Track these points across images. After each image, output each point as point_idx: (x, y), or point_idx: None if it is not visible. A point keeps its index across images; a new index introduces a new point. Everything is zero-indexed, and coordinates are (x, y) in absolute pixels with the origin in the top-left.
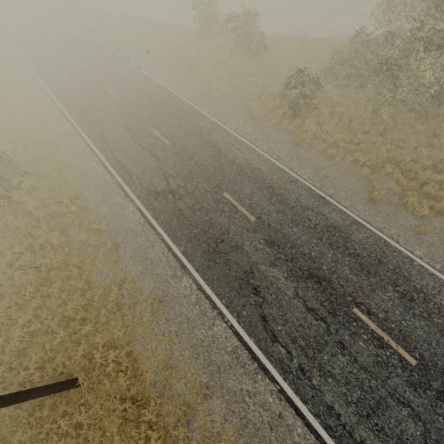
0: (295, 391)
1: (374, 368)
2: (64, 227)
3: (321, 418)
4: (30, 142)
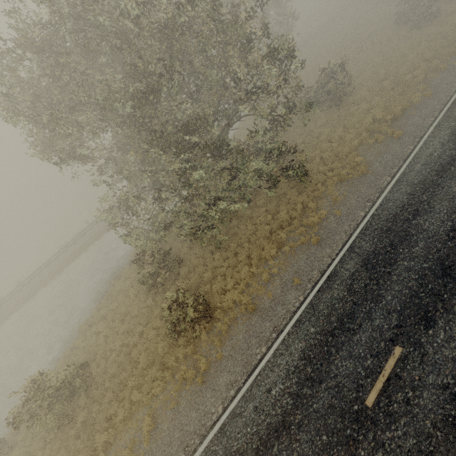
0: None
1: None
2: None
3: None
4: None
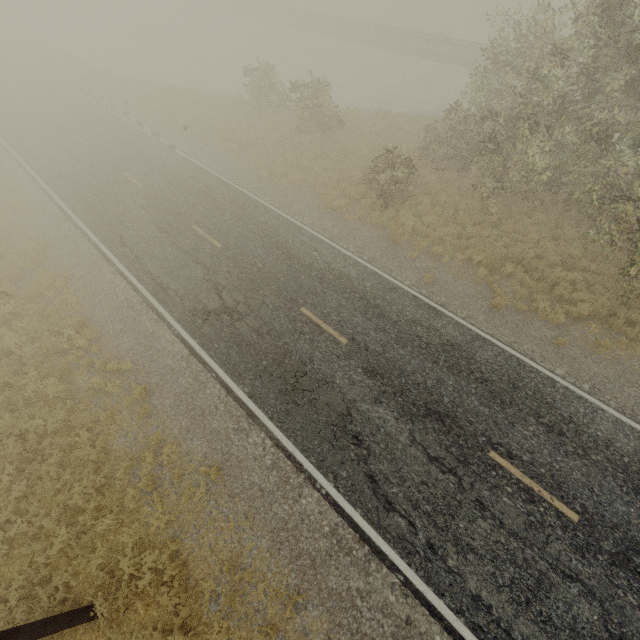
0: (425, 580)
1: (526, 532)
2: (64, 370)
3: (466, 616)
4: (8, 250)
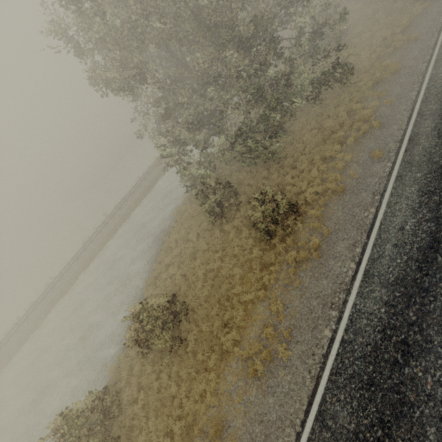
0: None
1: None
2: None
3: None
4: None
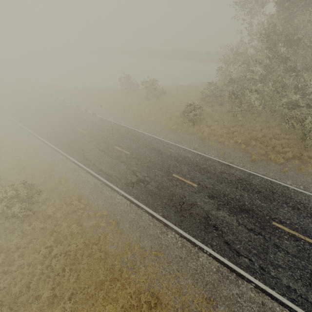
0: (264, 283)
1: (299, 254)
2: (77, 219)
3: (286, 296)
4: (35, 170)
